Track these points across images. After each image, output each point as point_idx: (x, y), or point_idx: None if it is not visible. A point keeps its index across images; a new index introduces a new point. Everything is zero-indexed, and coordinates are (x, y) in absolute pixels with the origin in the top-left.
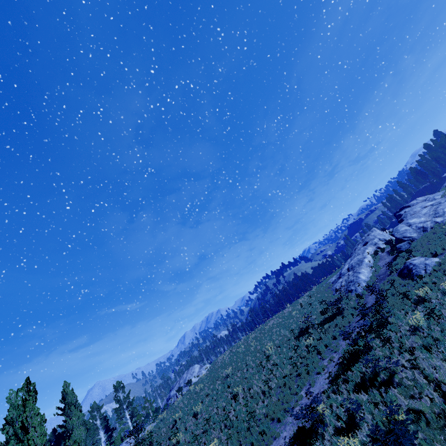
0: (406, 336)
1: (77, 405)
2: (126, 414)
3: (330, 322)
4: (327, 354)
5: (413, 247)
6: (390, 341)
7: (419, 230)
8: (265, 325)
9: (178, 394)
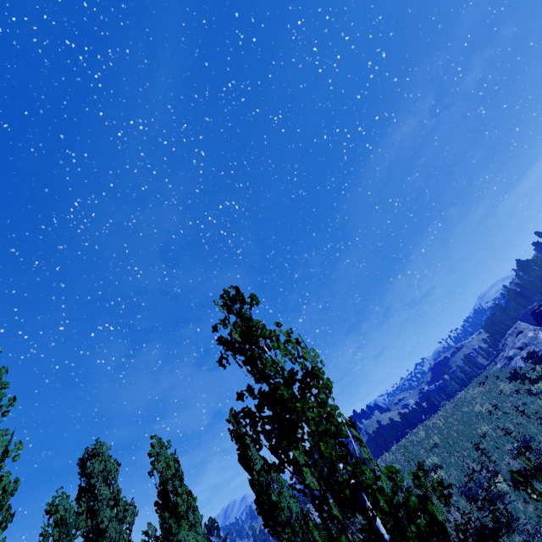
0: None
1: None
2: None
3: None
4: None
5: None
6: None
7: None
8: (424, 425)
9: None
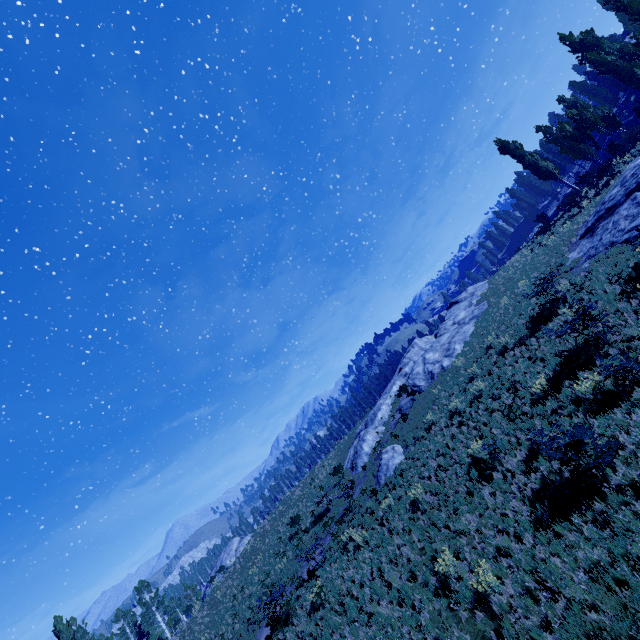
0: (304, 615)
1: (83, 632)
2: (157, 617)
3: (318, 524)
4: (288, 589)
5: (413, 408)
6: (298, 614)
7: (428, 376)
8: (293, 494)
9: (209, 588)
